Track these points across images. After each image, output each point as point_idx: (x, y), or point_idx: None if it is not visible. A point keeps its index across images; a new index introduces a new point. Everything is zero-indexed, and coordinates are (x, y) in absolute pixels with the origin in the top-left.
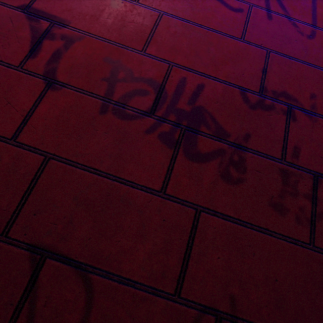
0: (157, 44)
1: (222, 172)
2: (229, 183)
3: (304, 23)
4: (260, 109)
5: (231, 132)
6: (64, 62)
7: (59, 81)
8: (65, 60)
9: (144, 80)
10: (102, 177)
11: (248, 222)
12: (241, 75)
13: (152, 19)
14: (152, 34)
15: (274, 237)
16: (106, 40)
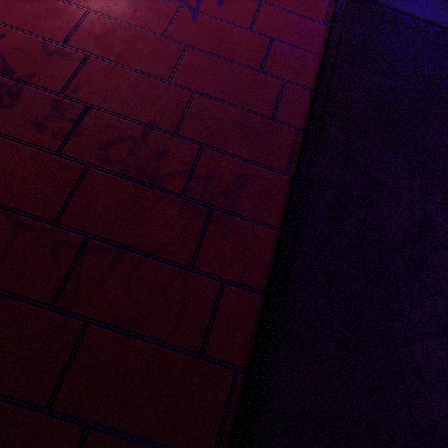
0: None
1: None
2: None
3: None
4: (56, 56)
5: (18, 71)
6: None
7: None
8: None
9: None
10: None
11: (4, 134)
12: (49, 29)
13: None
14: None
15: (25, 145)
16: None
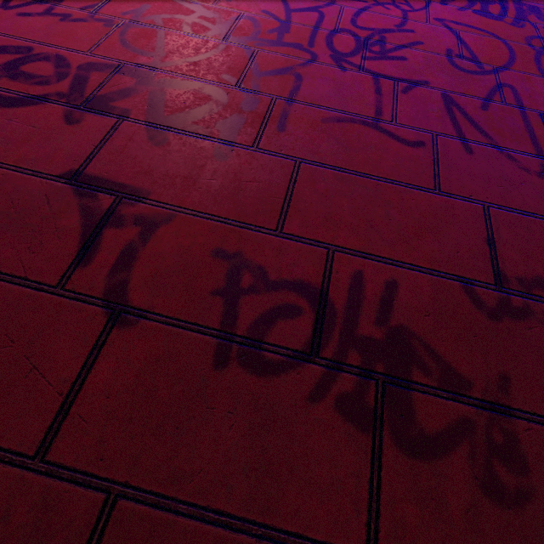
0: (300, 214)
1: (482, 478)
2: (505, 506)
3: (524, 154)
4: (508, 318)
5: (472, 377)
6: (141, 266)
7: (133, 306)
8: (144, 262)
9: (289, 285)
10: (234, 531)
11: None
12: (455, 255)
13: (284, 173)
14: (288, 198)
15: None
16: (212, 217)
